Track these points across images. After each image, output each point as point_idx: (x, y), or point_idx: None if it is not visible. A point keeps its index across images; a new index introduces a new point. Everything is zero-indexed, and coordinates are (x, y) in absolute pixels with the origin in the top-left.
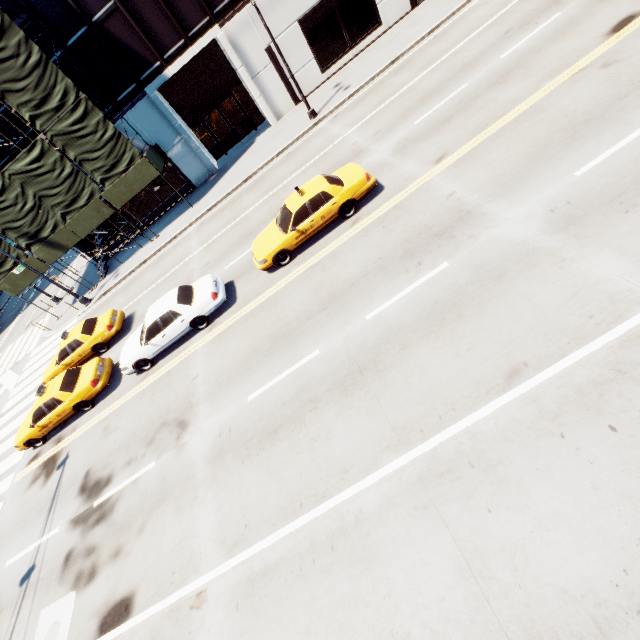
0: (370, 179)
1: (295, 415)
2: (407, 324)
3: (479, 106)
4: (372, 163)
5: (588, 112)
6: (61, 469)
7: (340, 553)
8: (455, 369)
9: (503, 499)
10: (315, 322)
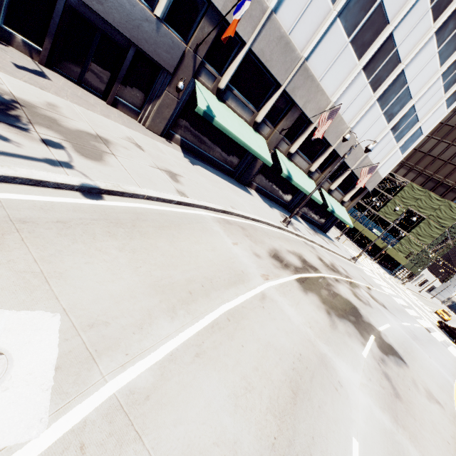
0: None
1: None
2: None
3: None
4: None
5: None
6: None
7: None
8: None
9: None
10: None
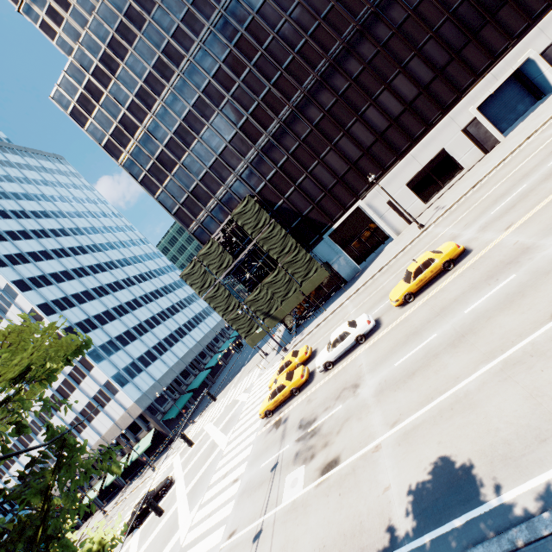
0: (460, 247)
1: (424, 364)
2: (490, 308)
3: (533, 194)
4: (463, 240)
5: None
6: (285, 423)
7: (456, 409)
8: (520, 319)
9: (550, 364)
10: (432, 322)
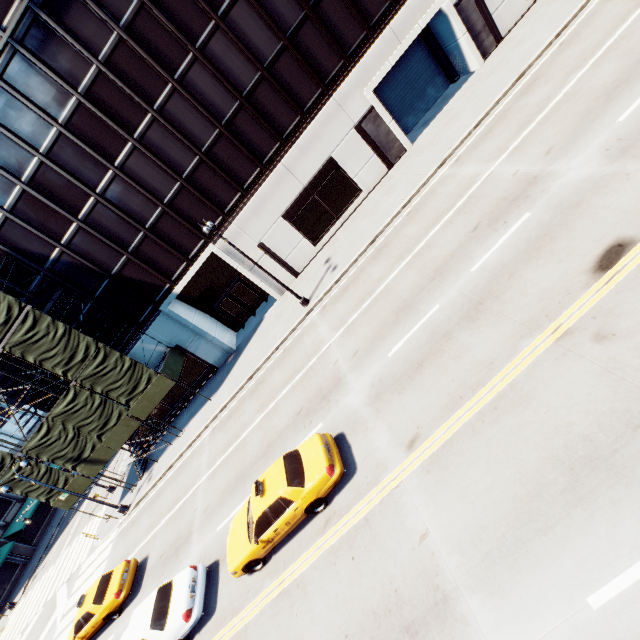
0: (334, 471)
1: None
2: None
3: (451, 354)
4: (348, 409)
5: (588, 437)
6: None
7: None
8: None
9: None
10: None
